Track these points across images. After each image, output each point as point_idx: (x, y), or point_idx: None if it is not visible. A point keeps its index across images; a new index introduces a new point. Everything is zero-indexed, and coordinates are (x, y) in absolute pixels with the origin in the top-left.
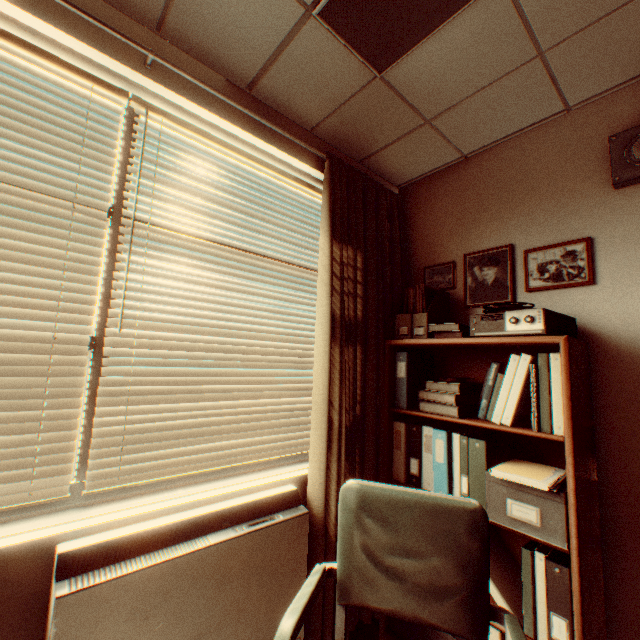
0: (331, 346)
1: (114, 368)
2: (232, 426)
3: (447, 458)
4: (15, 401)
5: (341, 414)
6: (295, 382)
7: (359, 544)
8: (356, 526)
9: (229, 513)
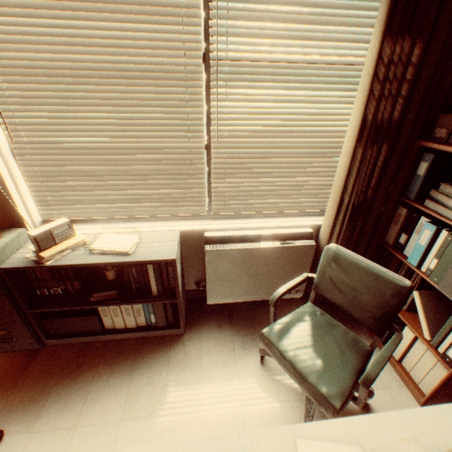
0: (355, 148)
1: (216, 160)
2: (278, 192)
3: (427, 244)
4: (181, 176)
5: (350, 197)
6: (325, 167)
7: (327, 274)
8: (327, 266)
9: (271, 236)
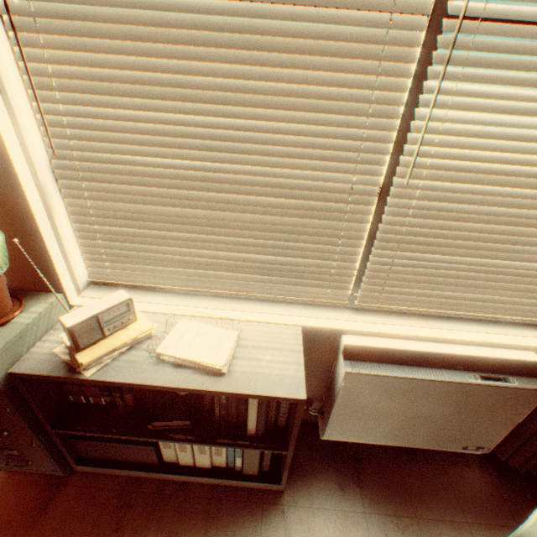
0: None
1: (391, 217)
2: (486, 282)
3: None
4: (321, 237)
5: None
6: None
7: None
8: None
9: (463, 360)
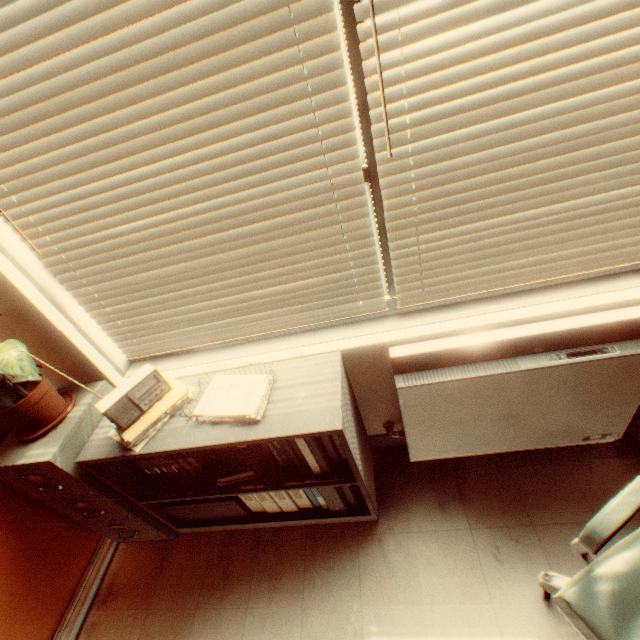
0: None
1: (394, 199)
2: (550, 236)
3: None
4: (325, 248)
5: None
6: None
7: None
8: None
9: (541, 340)
